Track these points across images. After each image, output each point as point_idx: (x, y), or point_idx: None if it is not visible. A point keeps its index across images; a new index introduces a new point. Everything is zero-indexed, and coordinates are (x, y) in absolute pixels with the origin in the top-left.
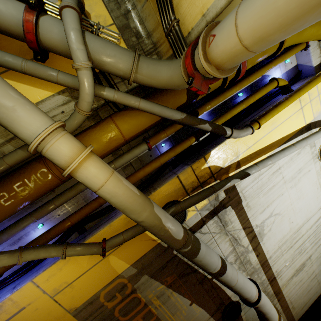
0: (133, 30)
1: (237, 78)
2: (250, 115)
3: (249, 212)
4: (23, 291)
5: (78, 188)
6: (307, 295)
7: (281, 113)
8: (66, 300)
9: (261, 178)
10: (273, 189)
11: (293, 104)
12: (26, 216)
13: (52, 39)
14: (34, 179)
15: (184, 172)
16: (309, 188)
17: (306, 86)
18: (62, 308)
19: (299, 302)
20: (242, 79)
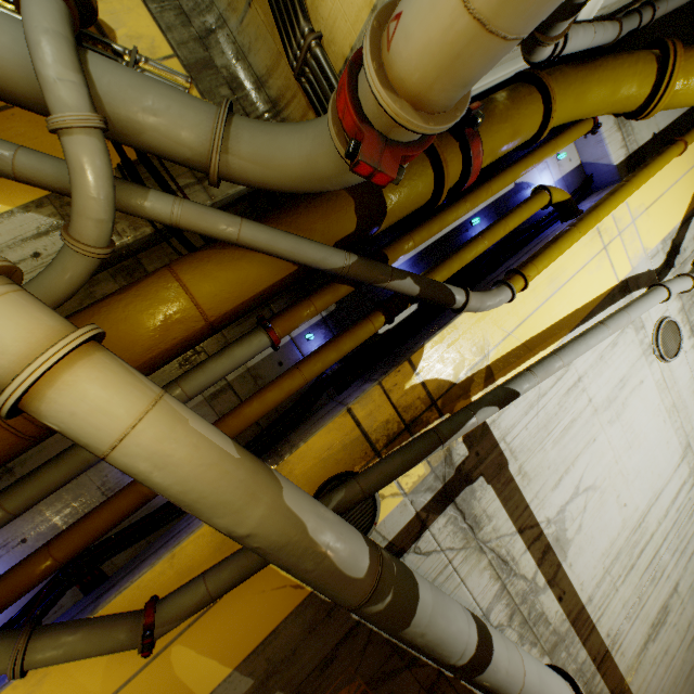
0: (221, 72)
1: (466, 184)
2: (501, 265)
3: (526, 488)
4: None
5: (79, 458)
6: (687, 688)
7: (566, 258)
8: None
9: (544, 405)
10: (572, 428)
11: (587, 240)
12: None
13: None
14: None
15: (364, 399)
16: (648, 422)
17: (607, 200)
18: None
19: None
20: (475, 187)
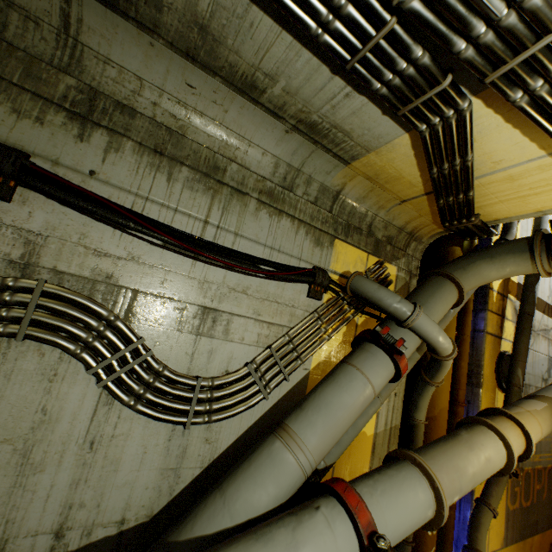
0: (382, 240)
1: None
2: None
3: (538, 293)
4: None
5: None
6: None
7: None
8: (495, 541)
9: None
10: None
11: None
12: None
13: (410, 354)
14: None
15: (487, 322)
16: None
17: None
18: (497, 551)
19: None
20: None
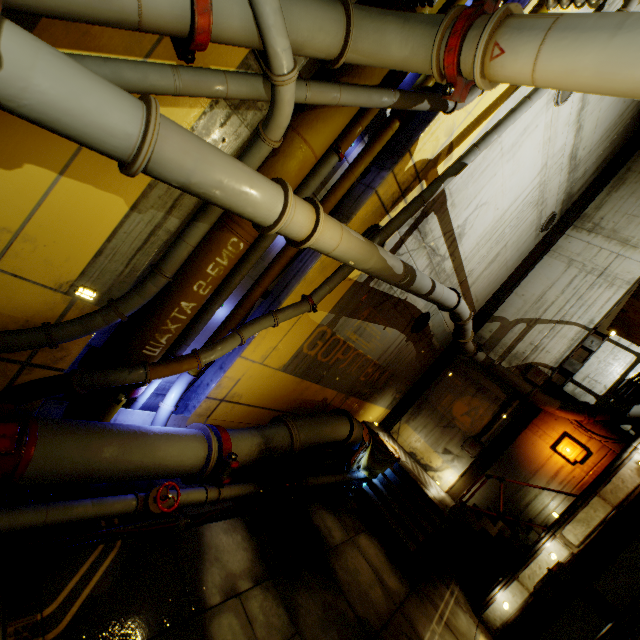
0: None
1: None
2: None
3: (452, 213)
4: (235, 367)
5: (264, 248)
6: (493, 285)
7: None
8: (274, 362)
9: (475, 160)
10: (485, 171)
11: None
12: (215, 299)
13: (231, 29)
14: (227, 255)
15: (384, 184)
16: (529, 155)
17: None
18: (272, 369)
19: (484, 294)
20: None
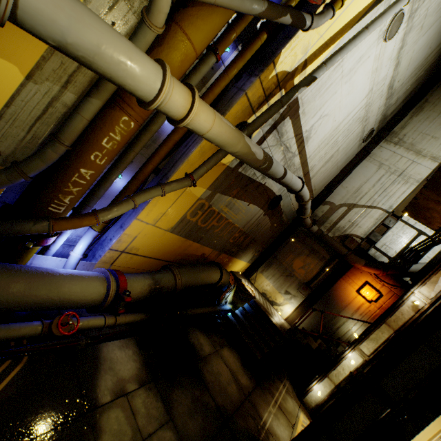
0: None
1: None
2: None
3: (303, 119)
4: (132, 227)
5: (153, 130)
6: (327, 179)
7: None
8: (164, 224)
9: (322, 78)
10: (329, 88)
11: None
12: (113, 170)
13: None
14: (119, 131)
15: (252, 87)
16: (361, 80)
17: None
18: (162, 230)
19: (320, 185)
20: None
